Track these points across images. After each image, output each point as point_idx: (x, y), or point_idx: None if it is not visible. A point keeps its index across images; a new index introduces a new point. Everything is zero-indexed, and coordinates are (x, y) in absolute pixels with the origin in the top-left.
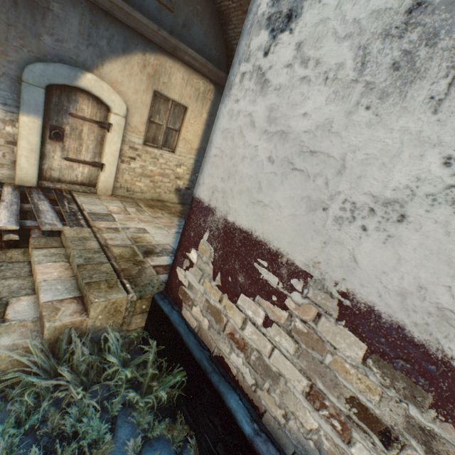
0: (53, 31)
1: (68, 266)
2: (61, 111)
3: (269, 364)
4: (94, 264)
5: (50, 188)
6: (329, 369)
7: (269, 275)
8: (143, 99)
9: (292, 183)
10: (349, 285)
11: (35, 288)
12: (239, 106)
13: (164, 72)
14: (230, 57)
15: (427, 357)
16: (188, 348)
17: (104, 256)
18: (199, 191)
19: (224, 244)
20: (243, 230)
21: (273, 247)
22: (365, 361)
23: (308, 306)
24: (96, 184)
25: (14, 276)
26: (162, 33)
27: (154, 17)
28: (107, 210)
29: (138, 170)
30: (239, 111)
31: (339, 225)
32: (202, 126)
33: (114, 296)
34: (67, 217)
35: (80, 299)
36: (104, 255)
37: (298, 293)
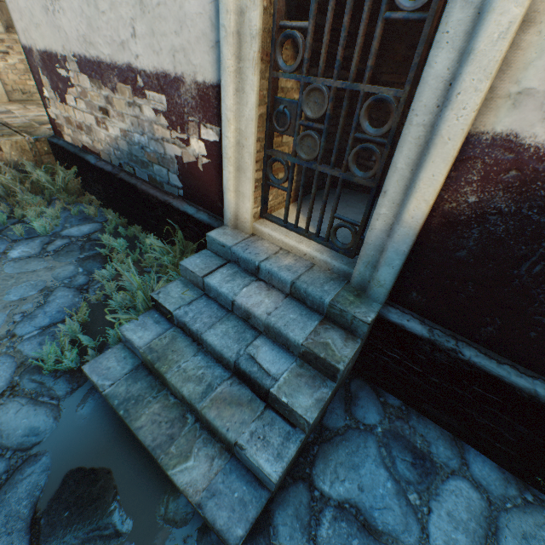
0: None
1: None
2: None
3: (88, 125)
4: None
5: None
6: (92, 102)
7: (63, 72)
8: None
9: (36, 1)
10: (73, 50)
11: None
12: None
13: None
14: None
15: (93, 64)
16: (69, 151)
17: (5, 128)
18: (21, 40)
19: (47, 70)
20: (45, 52)
21: (55, 52)
22: (92, 85)
23: (75, 75)
24: None
25: None
26: None
27: None
28: (6, 110)
29: (21, 66)
30: None
31: (56, 17)
32: None
33: (15, 138)
34: None
35: None
36: (5, 128)
37: (71, 72)
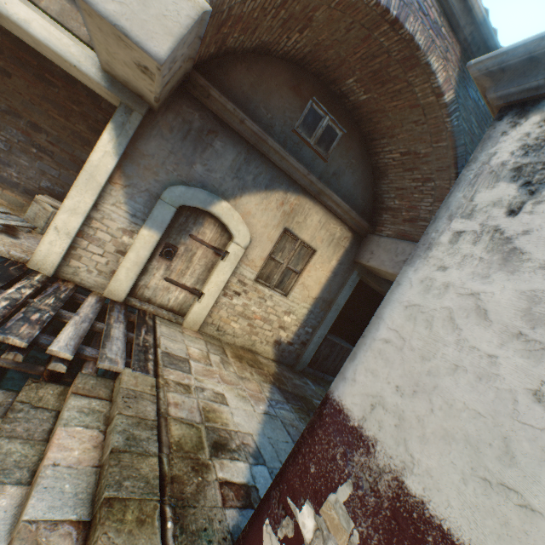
0: (207, 162)
1: (100, 440)
2: (183, 231)
3: None
4: (136, 452)
5: (136, 306)
6: None
7: None
8: (271, 234)
9: None
10: None
11: (36, 471)
12: (448, 277)
13: (301, 211)
14: (377, 209)
15: None
16: None
17: (155, 437)
18: (342, 390)
19: (389, 541)
20: (451, 539)
21: None
22: None
23: None
24: (186, 313)
25: (24, 436)
26: (311, 177)
27: (306, 163)
28: (186, 351)
29: (239, 307)
30: (448, 284)
31: None
32: (328, 274)
33: None
34: (135, 353)
35: (84, 530)
36: (155, 436)
37: None
